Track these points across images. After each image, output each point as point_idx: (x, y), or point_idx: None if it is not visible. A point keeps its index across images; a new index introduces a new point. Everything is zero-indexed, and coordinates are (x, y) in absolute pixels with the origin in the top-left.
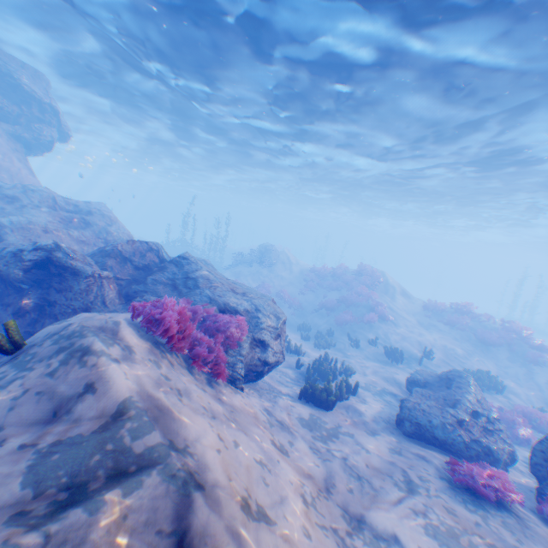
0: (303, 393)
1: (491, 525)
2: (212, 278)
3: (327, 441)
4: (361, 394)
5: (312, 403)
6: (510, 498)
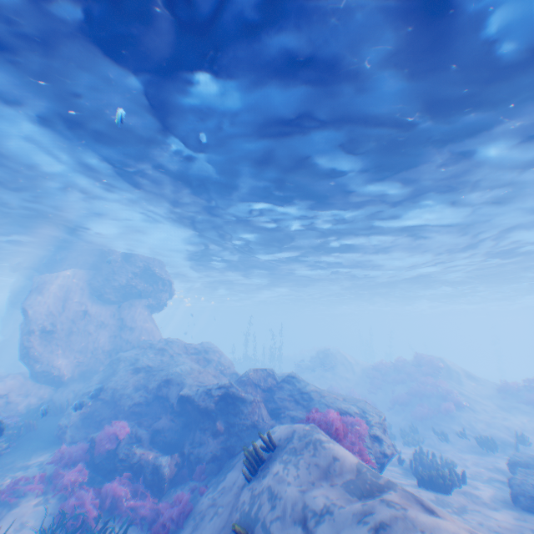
0: (420, 481)
1: None
2: (319, 390)
3: (460, 513)
4: (470, 482)
5: (431, 489)
6: None
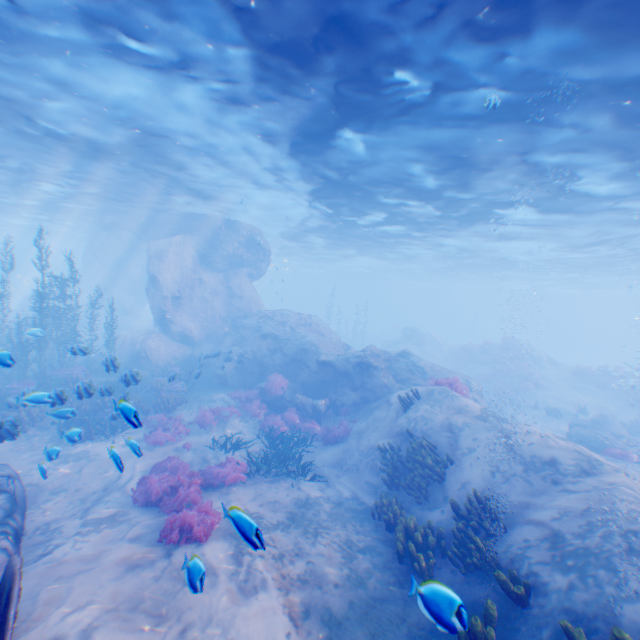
0: None
1: (617, 462)
2: (429, 363)
3: None
4: None
5: None
6: (630, 459)
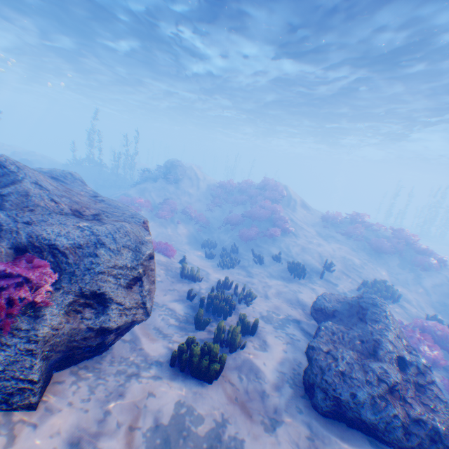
0: (179, 357)
1: None
2: (37, 196)
3: None
4: (262, 331)
5: (190, 373)
6: None
